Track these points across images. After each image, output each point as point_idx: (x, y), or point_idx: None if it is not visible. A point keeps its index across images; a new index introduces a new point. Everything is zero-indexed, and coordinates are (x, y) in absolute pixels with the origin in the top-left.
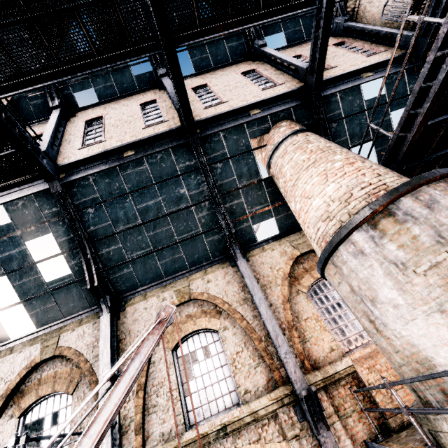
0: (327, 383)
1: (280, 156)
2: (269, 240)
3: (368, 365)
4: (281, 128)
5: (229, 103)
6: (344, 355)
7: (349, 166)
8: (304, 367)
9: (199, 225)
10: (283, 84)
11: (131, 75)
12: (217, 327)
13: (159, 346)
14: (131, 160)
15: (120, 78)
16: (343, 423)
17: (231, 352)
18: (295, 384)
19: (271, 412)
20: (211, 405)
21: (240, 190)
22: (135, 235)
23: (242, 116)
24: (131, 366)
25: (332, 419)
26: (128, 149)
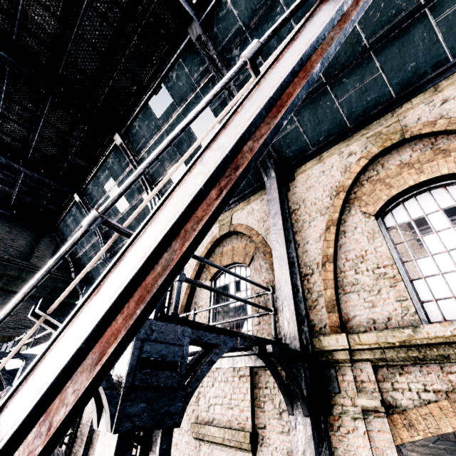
0: None
1: None
2: None
3: None
4: None
5: None
6: None
7: None
8: None
9: None
10: None
11: None
12: None
13: (350, 212)
14: None
15: None
16: None
17: None
18: None
19: None
20: None
21: None
22: None
23: None
24: (307, 28)
25: None
26: None
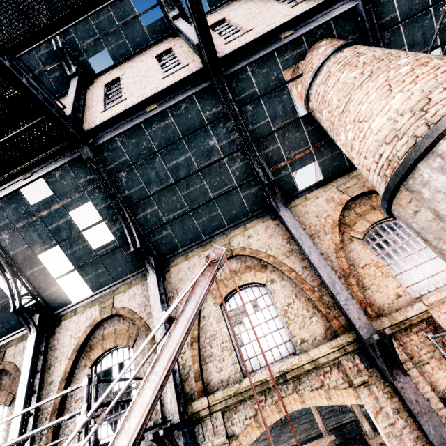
0: (396, 330)
1: (322, 82)
2: (311, 188)
3: None
4: (319, 49)
5: (255, 31)
6: (414, 301)
7: (422, 67)
8: (366, 314)
9: (233, 179)
10: None
11: (142, 27)
12: (264, 280)
13: (206, 302)
14: (155, 115)
15: (131, 33)
16: (419, 370)
17: (281, 304)
18: (361, 331)
19: (333, 360)
20: (266, 355)
21: (275, 134)
22: (169, 196)
23: (271, 43)
24: (187, 307)
25: (405, 366)
26: (150, 103)
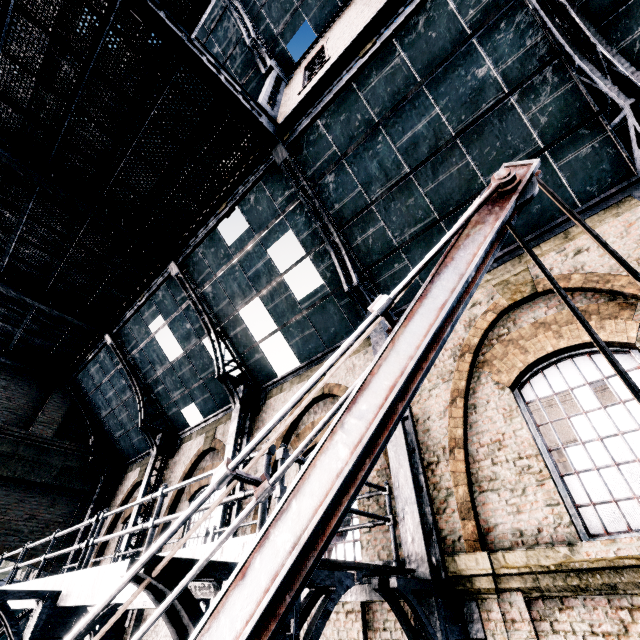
0: None
1: None
2: None
3: None
4: None
5: None
6: None
7: None
8: None
9: (533, 135)
10: None
11: None
12: (628, 336)
13: (479, 380)
14: (373, 57)
15: None
16: None
17: None
18: None
19: None
20: None
21: None
22: (402, 199)
23: None
24: (435, 288)
25: None
26: (364, 42)
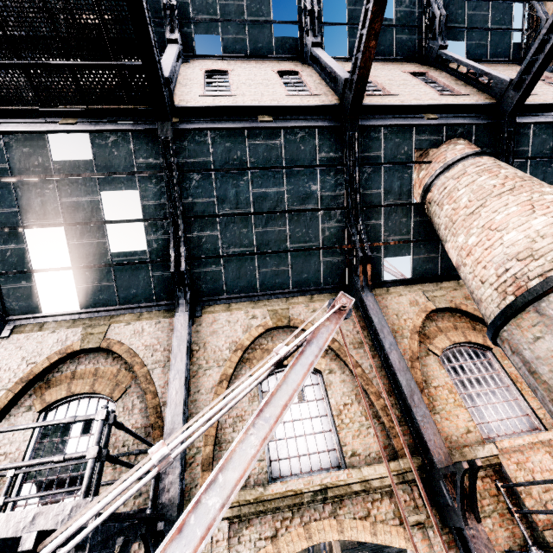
0: None
1: (453, 177)
2: (396, 282)
3: (517, 459)
4: (457, 145)
5: (400, 98)
6: (484, 441)
7: None
8: None
9: (320, 238)
10: (467, 95)
11: (270, 35)
12: (321, 367)
13: (241, 371)
14: (266, 128)
15: (256, 34)
16: None
17: (337, 401)
18: (435, 456)
19: (388, 486)
20: (301, 460)
21: (382, 209)
22: (240, 226)
23: (414, 117)
24: (308, 350)
25: None
26: (265, 113)
